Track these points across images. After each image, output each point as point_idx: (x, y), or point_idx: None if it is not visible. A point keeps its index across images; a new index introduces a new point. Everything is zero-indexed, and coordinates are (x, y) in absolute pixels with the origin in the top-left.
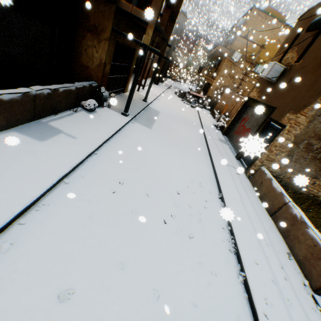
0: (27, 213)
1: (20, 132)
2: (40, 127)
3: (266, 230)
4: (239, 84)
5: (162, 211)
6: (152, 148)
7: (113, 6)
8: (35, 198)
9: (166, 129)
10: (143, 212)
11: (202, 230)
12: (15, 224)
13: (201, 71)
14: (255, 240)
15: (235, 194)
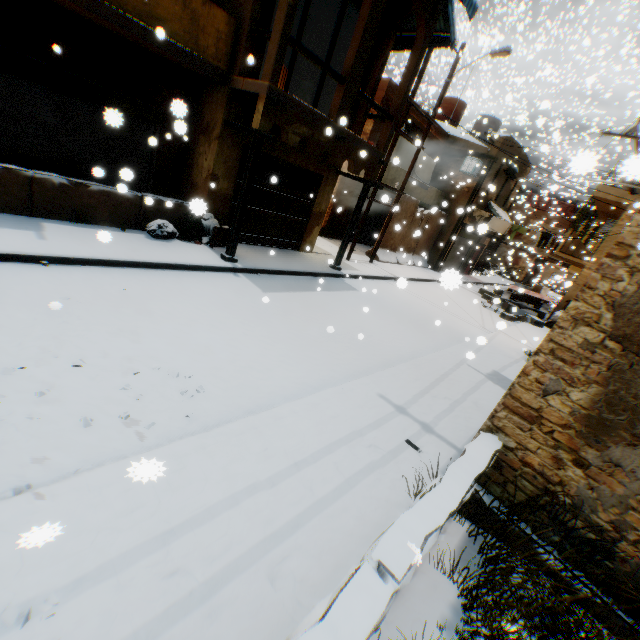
0: None
1: None
2: (20, 220)
3: (153, 632)
4: None
5: None
6: (197, 304)
7: (226, 89)
8: None
9: (315, 306)
10: None
11: None
12: None
13: (546, 243)
14: (1, 594)
15: (264, 461)
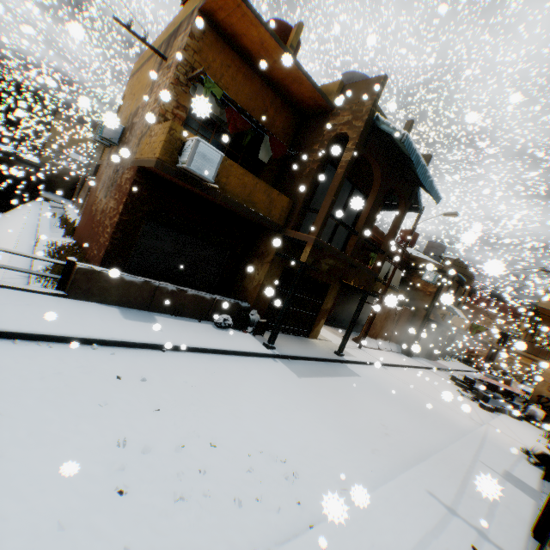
0: (30, 341)
1: (121, 310)
2: (143, 314)
3: None
4: None
5: (140, 432)
6: (261, 388)
7: (280, 234)
8: (49, 333)
9: (338, 392)
10: (113, 411)
11: (162, 510)
12: (13, 340)
13: (504, 341)
14: None
15: None
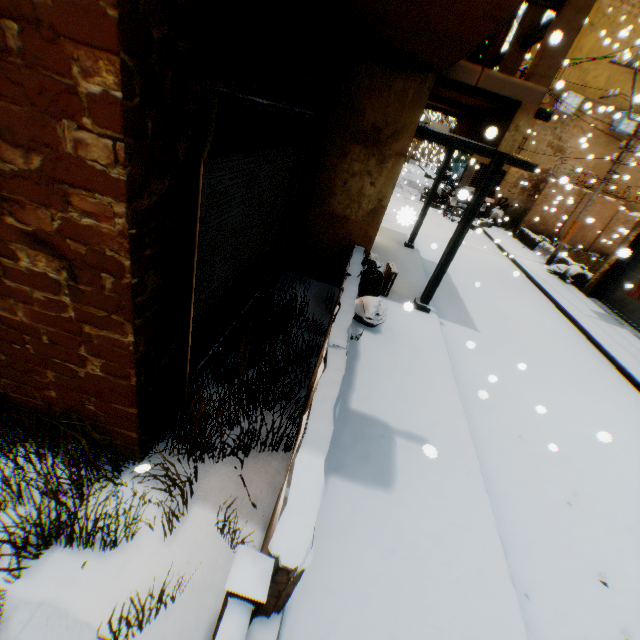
0: None
1: (334, 471)
2: (351, 432)
3: None
4: (608, 171)
5: None
6: (531, 399)
7: (429, 75)
8: None
9: (497, 319)
10: None
11: None
12: None
13: None
14: None
15: None
